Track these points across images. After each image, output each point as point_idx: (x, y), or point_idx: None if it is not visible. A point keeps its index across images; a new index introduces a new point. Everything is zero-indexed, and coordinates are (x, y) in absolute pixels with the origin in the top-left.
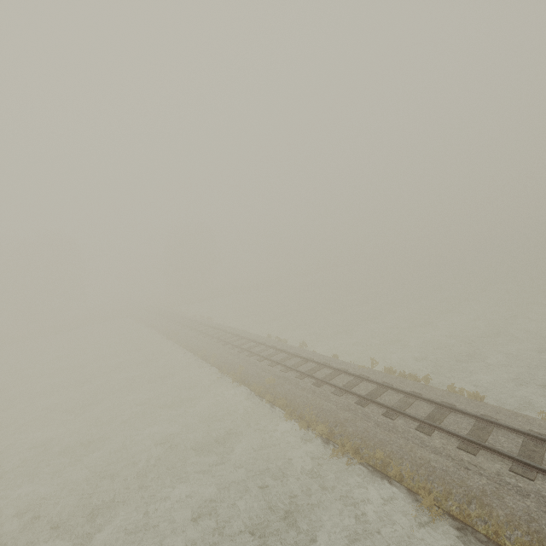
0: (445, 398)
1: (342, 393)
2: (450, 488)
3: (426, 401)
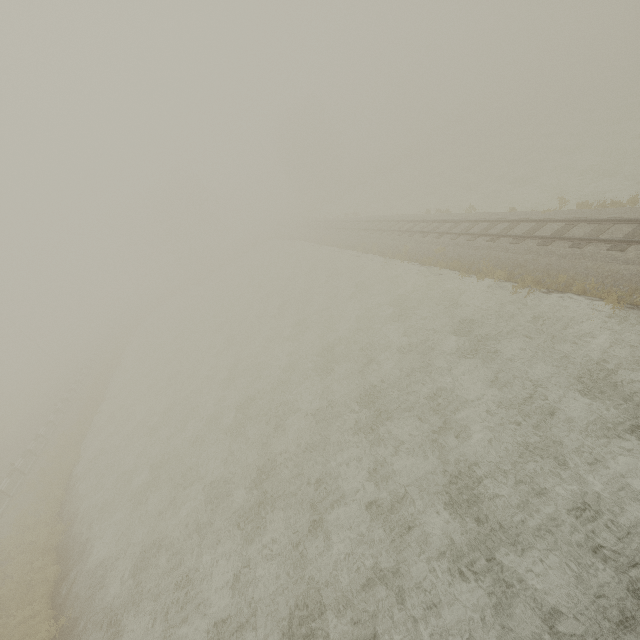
0: None
1: (521, 241)
2: (637, 286)
3: (626, 222)
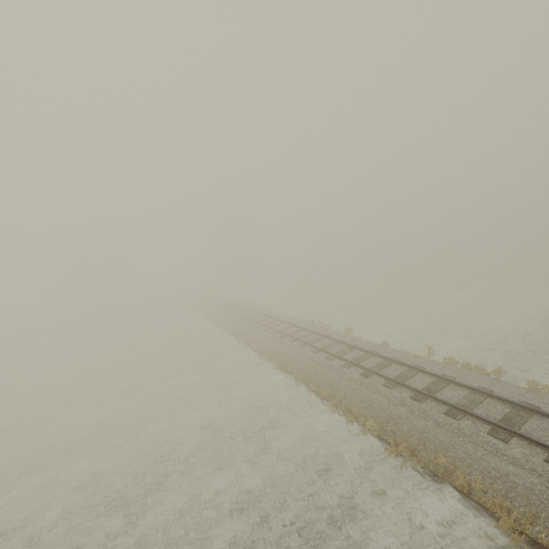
0: (525, 398)
1: (394, 386)
2: (538, 511)
3: (499, 400)
